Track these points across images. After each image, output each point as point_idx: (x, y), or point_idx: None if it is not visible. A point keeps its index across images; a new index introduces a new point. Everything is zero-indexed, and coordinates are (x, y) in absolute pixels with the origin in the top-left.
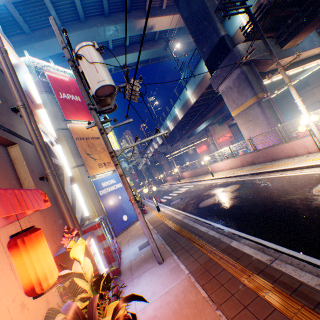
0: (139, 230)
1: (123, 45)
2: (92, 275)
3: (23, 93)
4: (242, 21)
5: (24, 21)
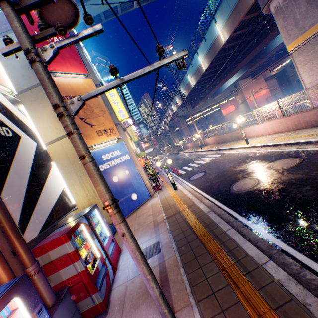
0: (148, 217)
1: None
2: None
3: None
4: None
5: None
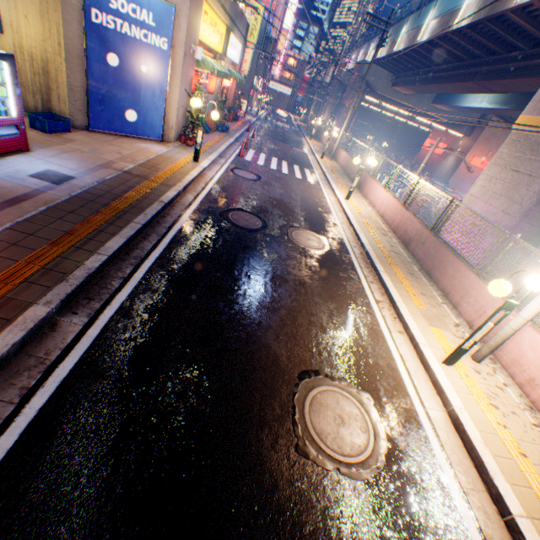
0: (115, 155)
1: None
2: None
3: None
4: None
5: None
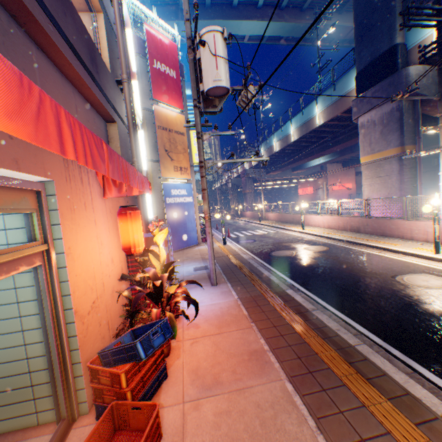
0: (197, 255)
1: (253, 3)
2: (164, 261)
3: (128, 63)
4: (433, 32)
5: None
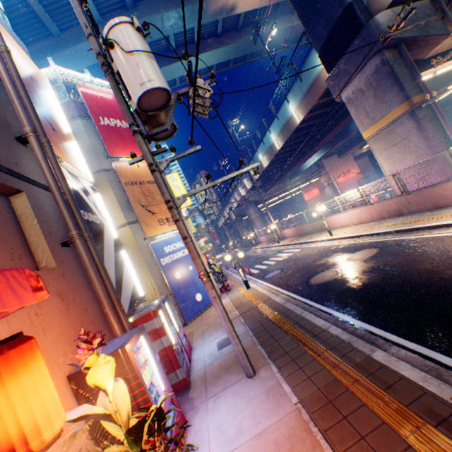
0: (218, 317)
1: (190, 41)
2: (128, 414)
3: (35, 114)
4: None
5: (50, 18)
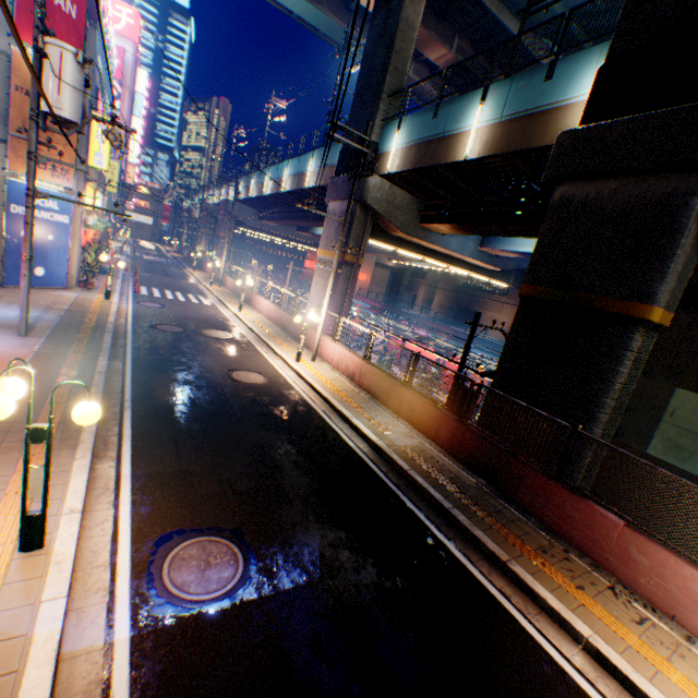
0: (46, 301)
1: None
2: None
3: None
4: (392, 150)
5: None
